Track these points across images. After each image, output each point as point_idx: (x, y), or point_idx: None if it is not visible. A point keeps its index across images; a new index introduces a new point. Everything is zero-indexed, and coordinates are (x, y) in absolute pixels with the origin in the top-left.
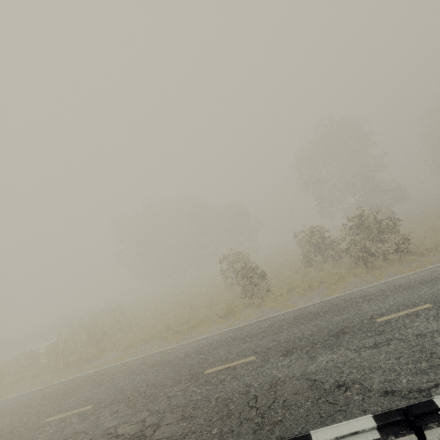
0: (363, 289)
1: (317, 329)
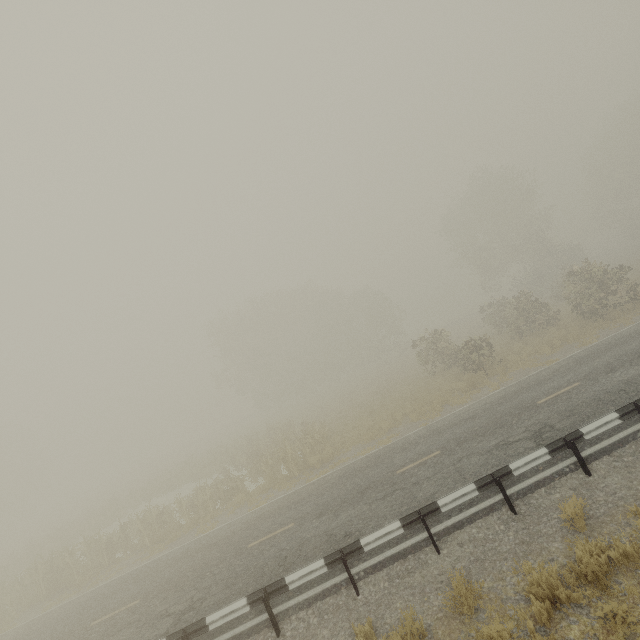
0: (624, 331)
1: (618, 356)
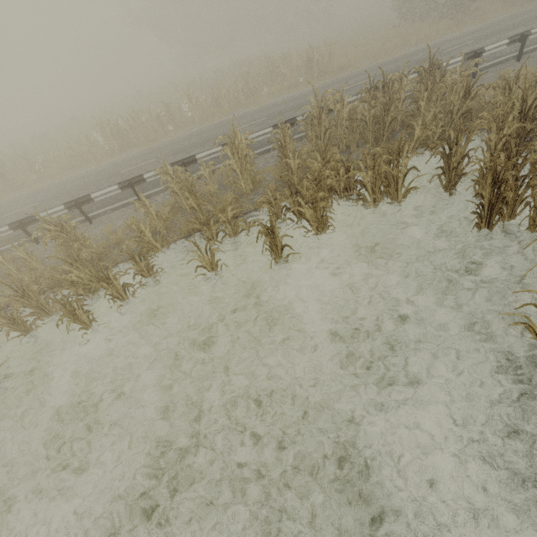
0: None
1: None
